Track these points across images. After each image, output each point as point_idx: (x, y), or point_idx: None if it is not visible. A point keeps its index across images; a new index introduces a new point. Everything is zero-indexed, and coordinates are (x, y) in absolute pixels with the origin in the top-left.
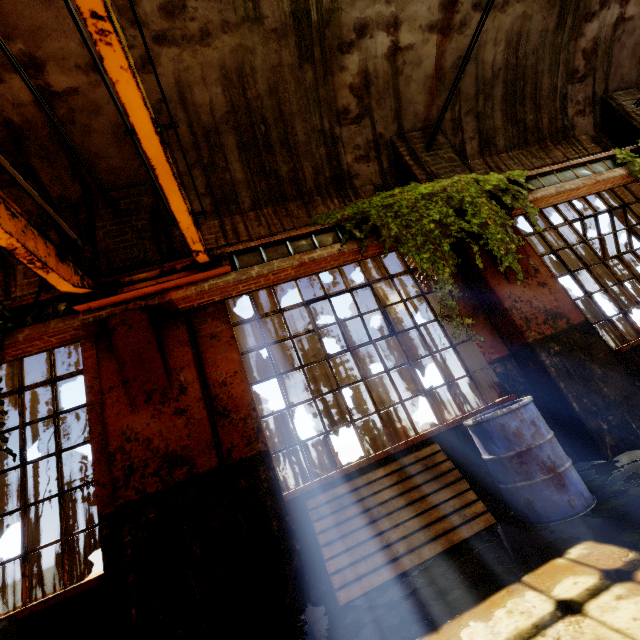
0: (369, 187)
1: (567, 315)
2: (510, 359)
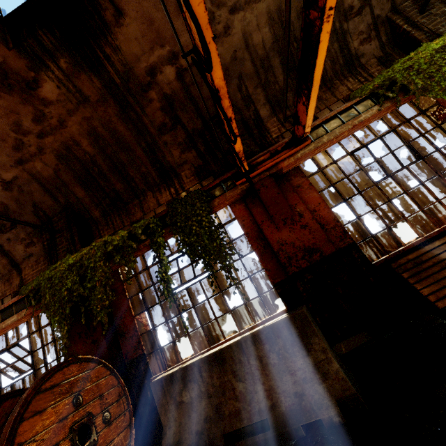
0: (373, 60)
1: None
2: None
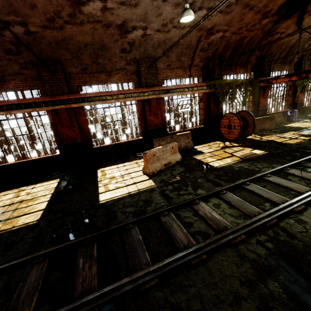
0: (293, 64)
1: (302, 101)
2: (292, 104)
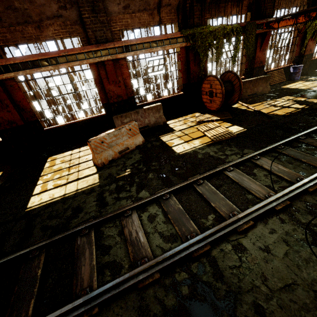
0: None
1: (312, 51)
2: (298, 57)
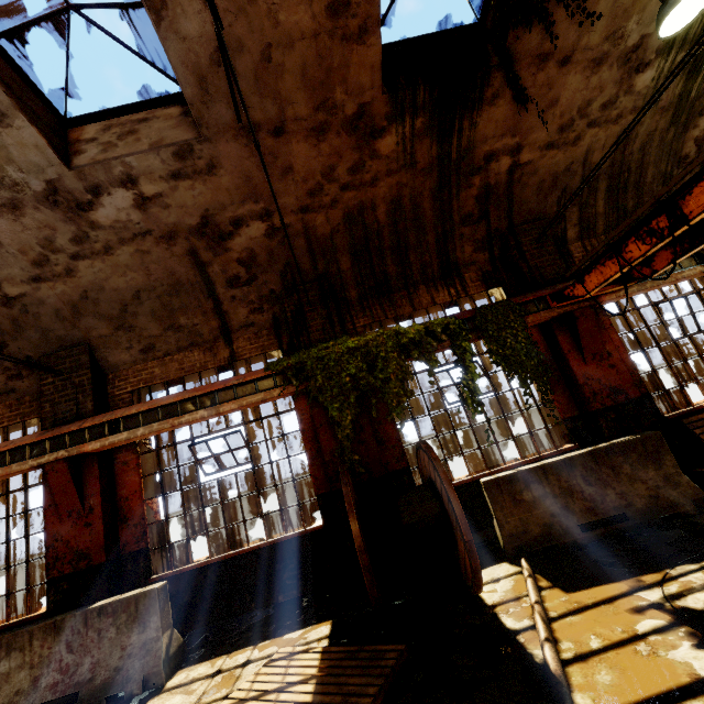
0: None
1: None
2: None
